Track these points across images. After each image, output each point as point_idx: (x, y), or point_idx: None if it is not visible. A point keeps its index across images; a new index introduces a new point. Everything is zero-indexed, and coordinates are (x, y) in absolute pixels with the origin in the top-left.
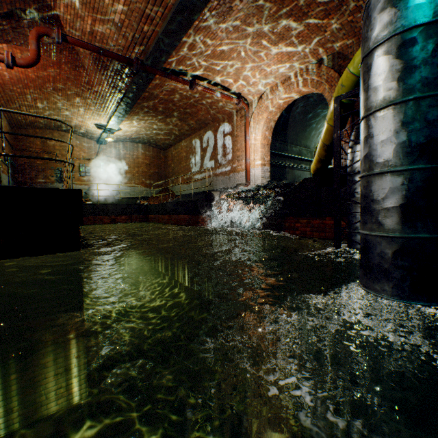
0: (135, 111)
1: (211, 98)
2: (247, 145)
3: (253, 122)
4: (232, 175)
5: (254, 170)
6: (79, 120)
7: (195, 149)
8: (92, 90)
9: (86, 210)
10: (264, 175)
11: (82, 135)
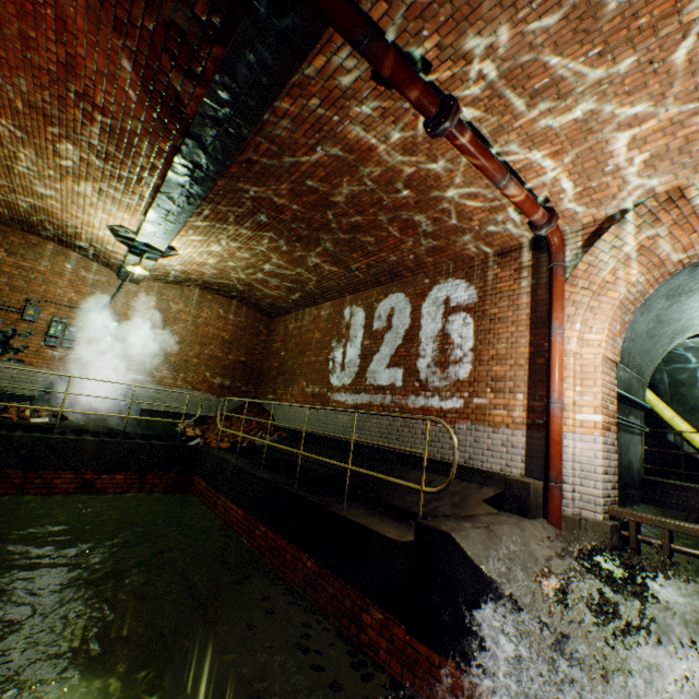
0: (219, 204)
1: (446, 202)
2: (555, 353)
3: (578, 286)
4: (466, 427)
5: (573, 440)
6: (69, 208)
7: (348, 329)
8: (87, 103)
9: (6, 449)
10: (607, 463)
11: (83, 253)
